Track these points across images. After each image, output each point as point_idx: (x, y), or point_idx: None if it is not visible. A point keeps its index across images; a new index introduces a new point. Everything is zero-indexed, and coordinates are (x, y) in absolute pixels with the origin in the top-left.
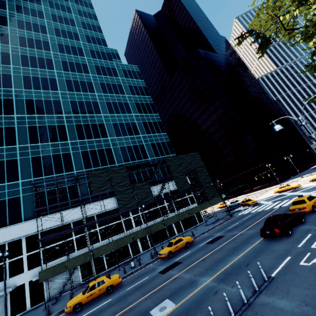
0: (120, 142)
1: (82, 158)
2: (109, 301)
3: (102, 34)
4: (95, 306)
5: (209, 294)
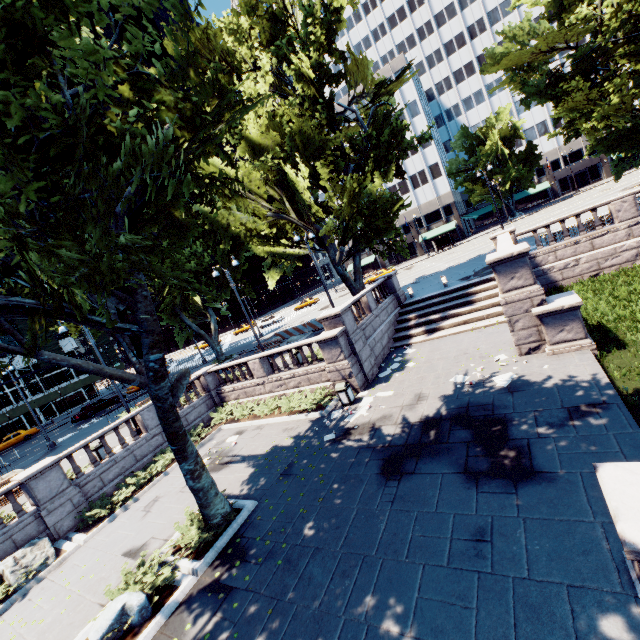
0: None
1: None
2: None
3: None
4: None
5: None
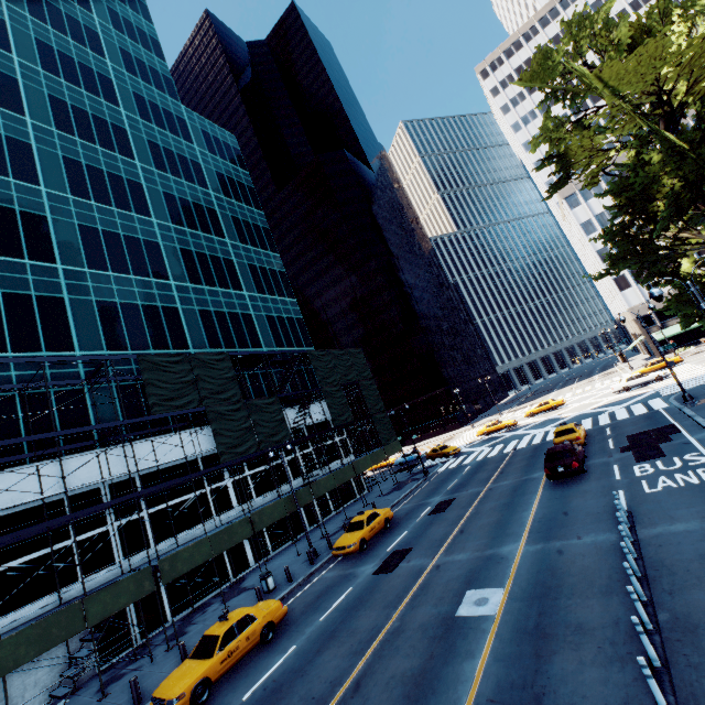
0: (200, 298)
1: (100, 319)
2: (295, 651)
3: (154, 28)
4: (257, 674)
5: (550, 557)
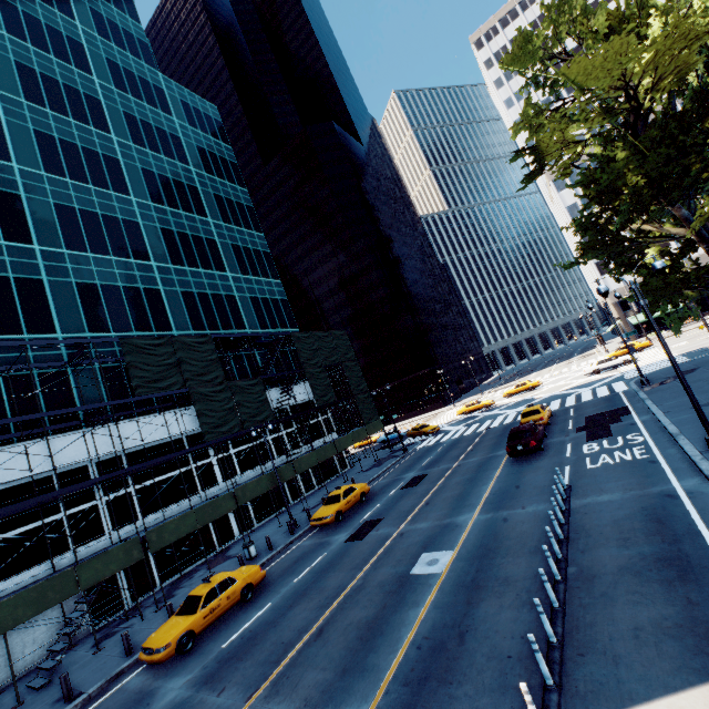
0: (182, 280)
1: (81, 301)
2: (270, 607)
3: None
4: (236, 627)
5: (496, 524)
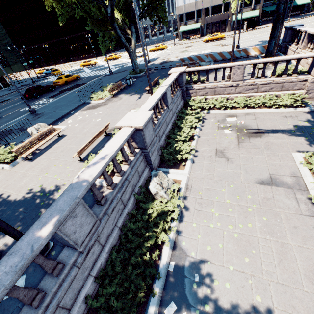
0: None
1: None
2: None
3: None
4: None
5: None
